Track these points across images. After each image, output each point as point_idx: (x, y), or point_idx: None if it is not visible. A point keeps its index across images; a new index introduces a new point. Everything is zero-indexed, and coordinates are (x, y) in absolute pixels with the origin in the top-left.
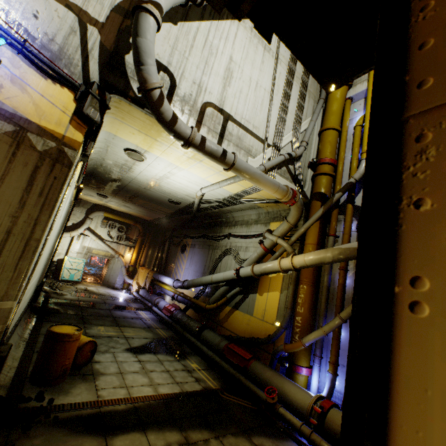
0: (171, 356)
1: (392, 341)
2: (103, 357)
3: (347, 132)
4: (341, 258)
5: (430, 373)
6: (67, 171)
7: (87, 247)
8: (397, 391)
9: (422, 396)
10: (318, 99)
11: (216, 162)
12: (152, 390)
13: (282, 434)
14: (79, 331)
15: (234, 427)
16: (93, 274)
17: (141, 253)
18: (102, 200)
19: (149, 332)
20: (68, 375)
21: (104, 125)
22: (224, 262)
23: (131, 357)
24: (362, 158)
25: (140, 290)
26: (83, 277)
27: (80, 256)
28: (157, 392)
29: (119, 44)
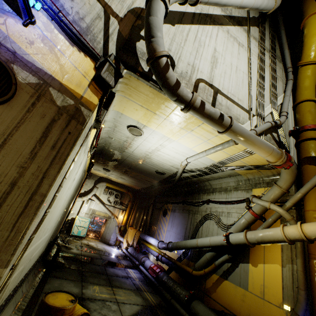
0: None
1: None
2: None
3: None
4: None
5: None
6: (81, 128)
7: (92, 209)
8: None
9: None
10: (285, 81)
11: (213, 124)
12: None
13: None
14: (73, 303)
15: None
16: (94, 231)
17: (131, 215)
18: (106, 173)
19: (138, 295)
20: None
21: (114, 105)
22: (205, 226)
23: None
24: None
25: (128, 248)
26: (87, 233)
27: (87, 216)
28: None
29: (132, 35)
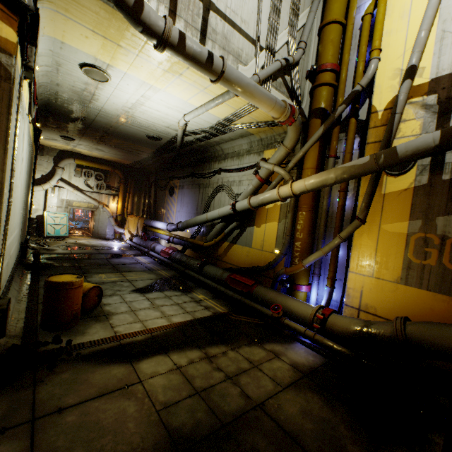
0: (177, 291)
1: None
2: (111, 299)
3: (353, 25)
4: (345, 177)
5: None
6: (9, 87)
7: (65, 200)
8: None
9: None
10: None
11: (201, 70)
12: (166, 321)
13: (289, 339)
14: (79, 278)
15: (247, 340)
16: (80, 228)
17: (127, 201)
18: (69, 144)
19: (151, 274)
20: (80, 319)
21: (43, 25)
22: (217, 200)
23: (139, 296)
24: (372, 57)
25: (133, 238)
26: (70, 231)
27: (60, 210)
28: (171, 322)
29: None
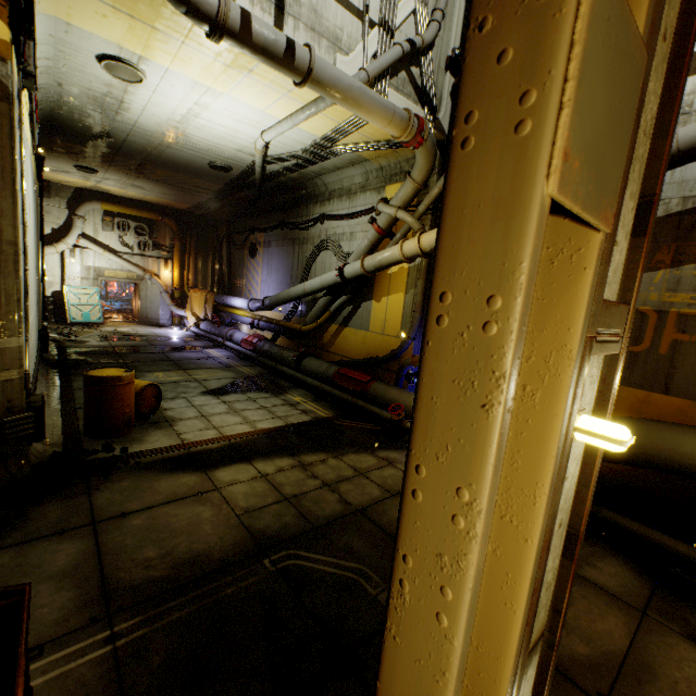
0: (265, 393)
1: (446, 185)
2: (174, 403)
3: None
4: None
5: (467, 197)
6: (8, 109)
7: (93, 267)
8: (445, 224)
9: (460, 217)
10: None
11: (278, 68)
12: (249, 427)
13: None
14: (129, 373)
15: (354, 447)
16: (119, 310)
17: (187, 267)
18: (89, 179)
19: (228, 371)
20: (135, 426)
21: None
22: (319, 262)
23: (212, 399)
24: None
25: (200, 324)
26: (104, 316)
27: (87, 283)
28: (255, 428)
29: None
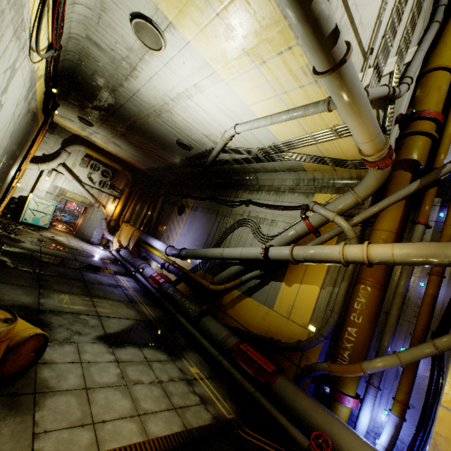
0: (162, 352)
1: None
2: (59, 352)
3: None
4: None
5: None
6: None
7: (60, 187)
8: None
9: None
10: (426, 24)
11: (315, 47)
12: (138, 430)
13: None
14: (7, 324)
15: None
16: (66, 222)
17: (127, 207)
18: (85, 130)
19: (131, 308)
20: None
21: None
22: (236, 234)
23: (104, 353)
24: None
25: (121, 250)
26: (52, 223)
27: (50, 197)
28: (145, 435)
29: None
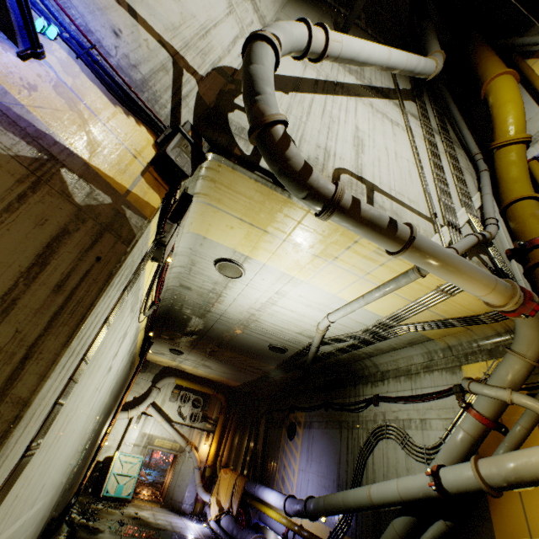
0: None
1: None
2: None
3: None
4: None
5: None
6: (125, 250)
7: (148, 434)
8: None
9: None
10: (474, 175)
11: (379, 238)
12: None
13: None
14: None
15: None
16: (152, 482)
17: (224, 442)
18: (175, 359)
19: None
20: None
21: (191, 221)
22: (378, 454)
23: None
24: None
25: (222, 518)
26: (136, 488)
27: (136, 450)
28: None
29: (221, 103)
